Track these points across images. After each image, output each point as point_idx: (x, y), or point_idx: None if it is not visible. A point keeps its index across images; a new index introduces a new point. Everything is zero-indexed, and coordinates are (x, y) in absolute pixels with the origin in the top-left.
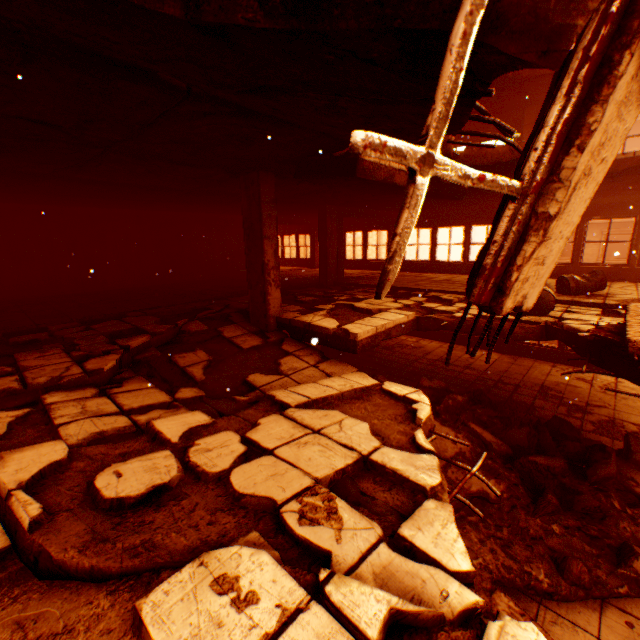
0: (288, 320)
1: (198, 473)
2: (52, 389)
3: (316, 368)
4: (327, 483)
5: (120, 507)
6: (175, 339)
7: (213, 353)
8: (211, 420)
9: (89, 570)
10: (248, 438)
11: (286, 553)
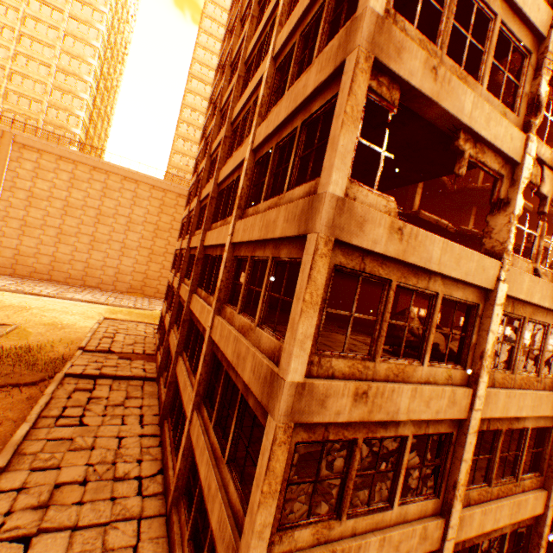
0: None
1: None
2: None
3: None
4: None
5: None
6: None
7: None
8: None
9: None
10: None
11: None
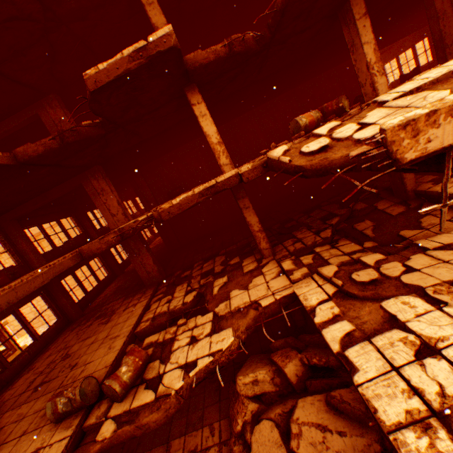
0: (422, 192)
1: (385, 276)
2: (314, 246)
3: (449, 222)
4: (449, 283)
5: (362, 284)
6: (350, 216)
7: (373, 221)
8: (384, 257)
9: (361, 297)
10: (405, 264)
11: (427, 301)
